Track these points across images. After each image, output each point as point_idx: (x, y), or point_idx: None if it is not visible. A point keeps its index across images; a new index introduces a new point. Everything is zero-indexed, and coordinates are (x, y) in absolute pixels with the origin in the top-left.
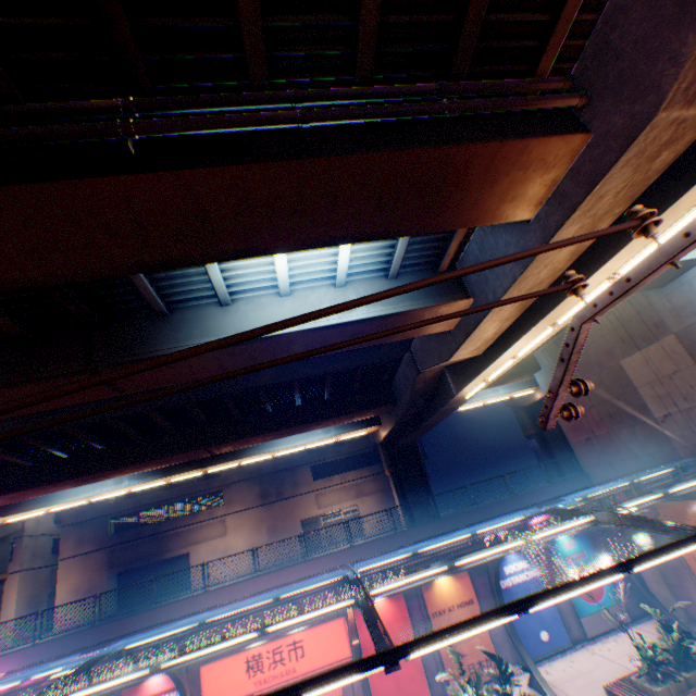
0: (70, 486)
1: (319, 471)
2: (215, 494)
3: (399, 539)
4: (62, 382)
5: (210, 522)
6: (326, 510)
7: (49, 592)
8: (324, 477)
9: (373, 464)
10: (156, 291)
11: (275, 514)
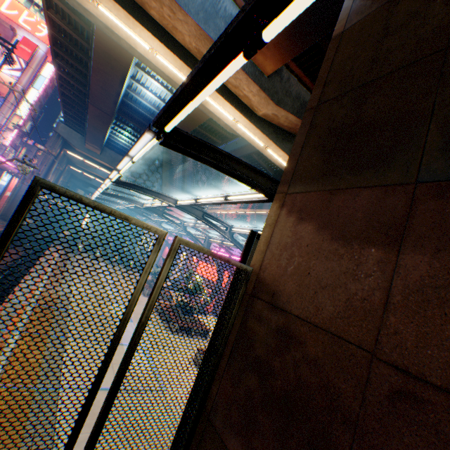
0: None
1: None
2: None
3: None
4: None
5: None
6: None
7: None
8: None
9: None
10: (150, 114)
11: None
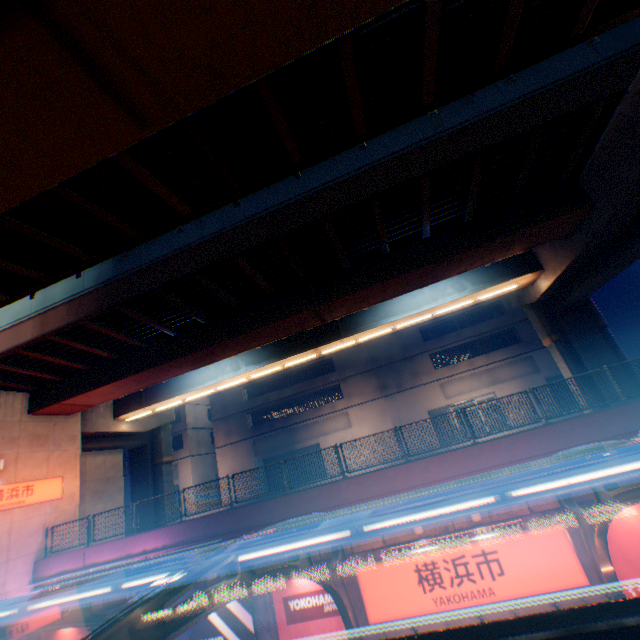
0: (186, 369)
1: (438, 360)
2: (333, 389)
3: (639, 413)
4: (3, 64)
5: (332, 415)
6: (455, 400)
7: (215, 473)
8: (446, 366)
9: (507, 347)
10: None
11: (397, 406)
